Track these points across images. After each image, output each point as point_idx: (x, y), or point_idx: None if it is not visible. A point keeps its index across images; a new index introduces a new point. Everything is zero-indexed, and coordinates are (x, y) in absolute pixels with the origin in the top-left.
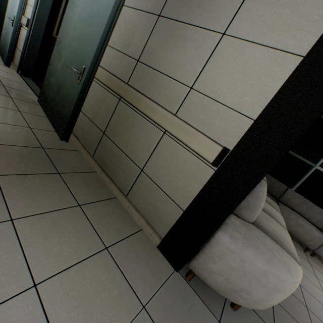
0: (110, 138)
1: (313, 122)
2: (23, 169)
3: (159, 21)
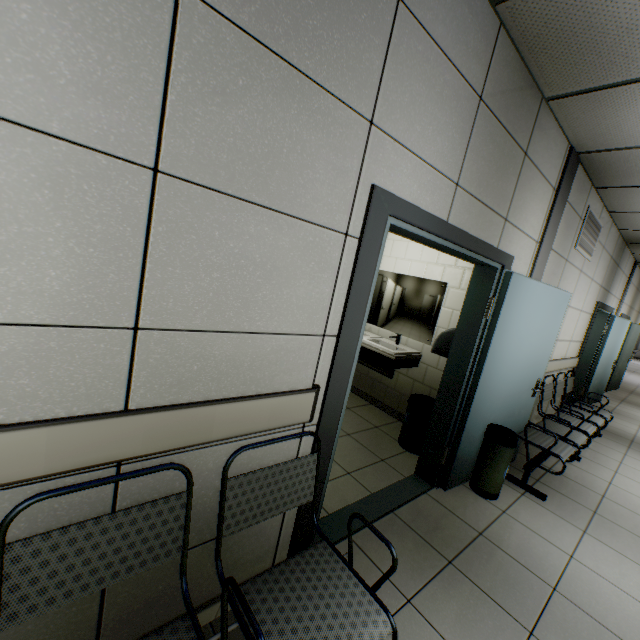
0: None
1: None
2: None
3: None
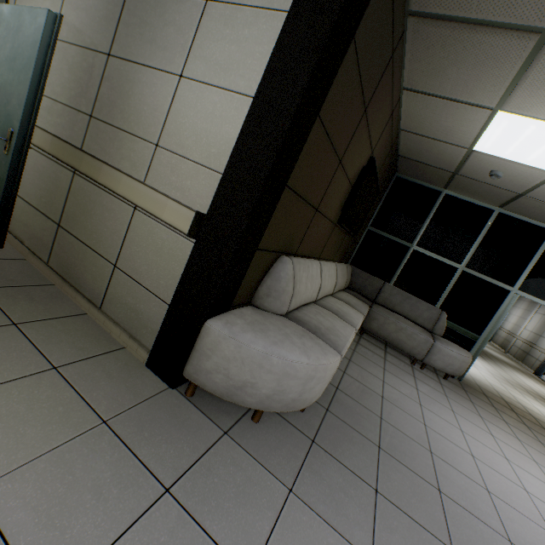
0: (69, 230)
1: (361, 182)
2: None
3: (110, 63)
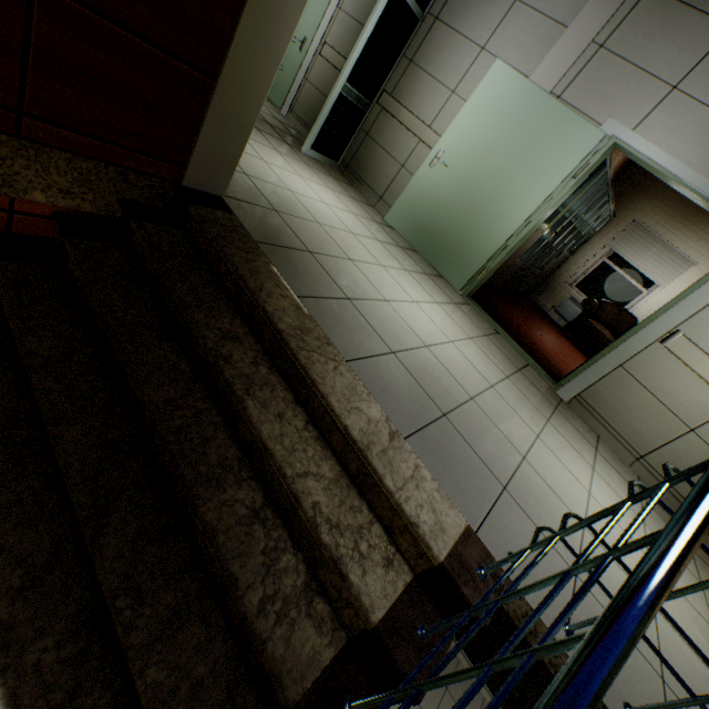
0: None
1: None
2: (433, 701)
3: None
